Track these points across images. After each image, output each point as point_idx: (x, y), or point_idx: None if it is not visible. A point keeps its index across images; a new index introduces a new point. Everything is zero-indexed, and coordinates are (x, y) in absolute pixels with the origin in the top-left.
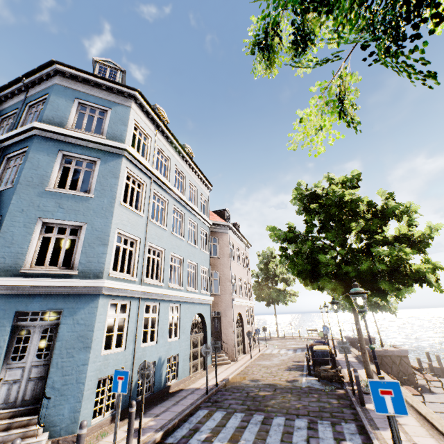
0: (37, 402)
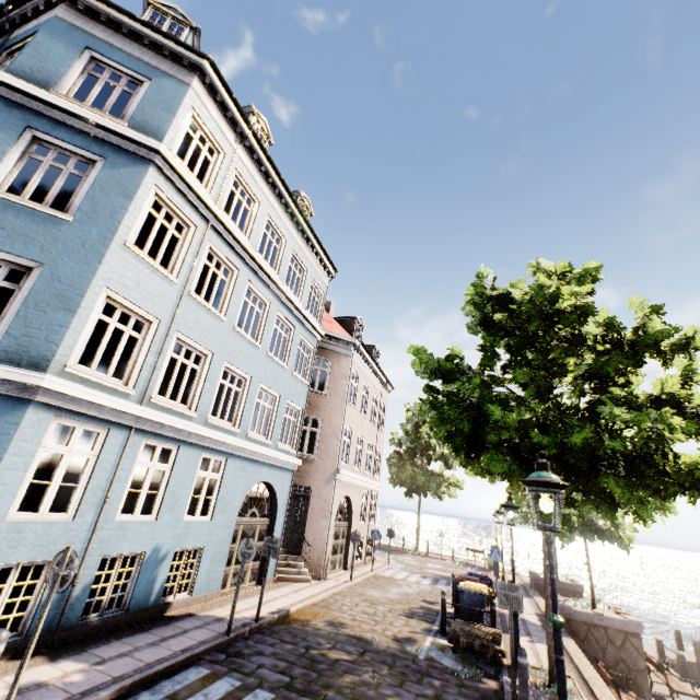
0: None
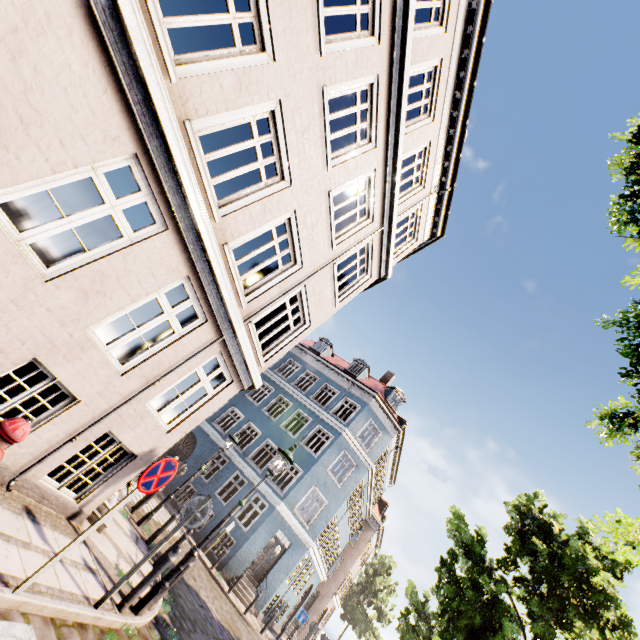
0: (256, 579)
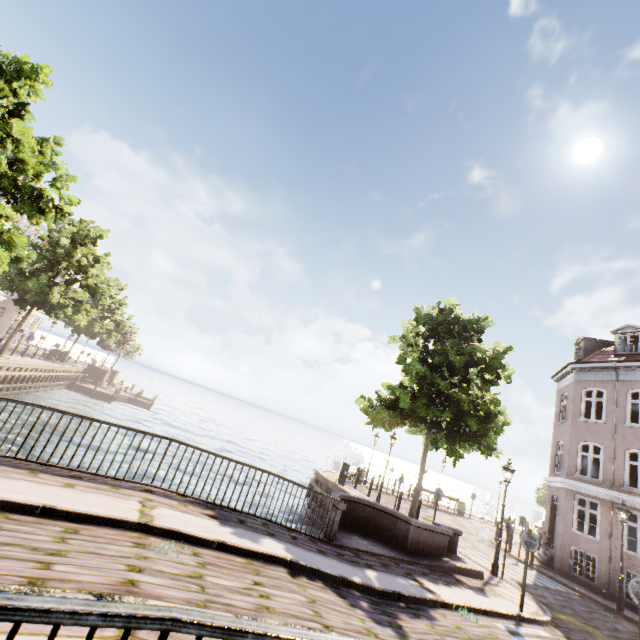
0: None
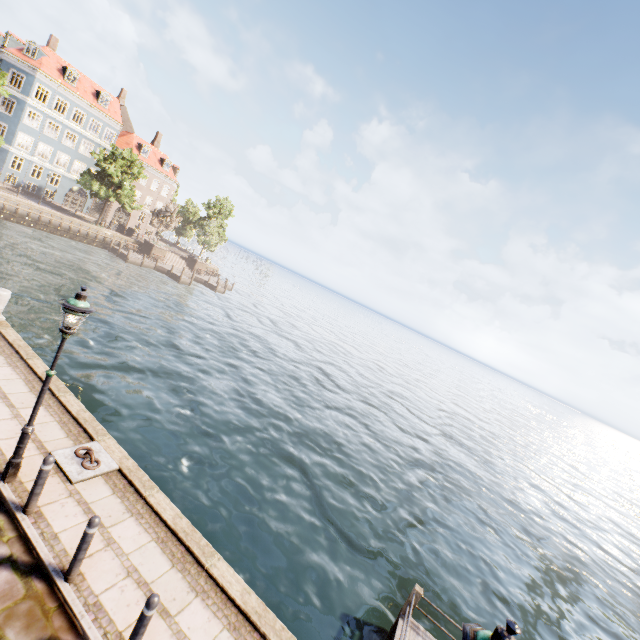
0: None
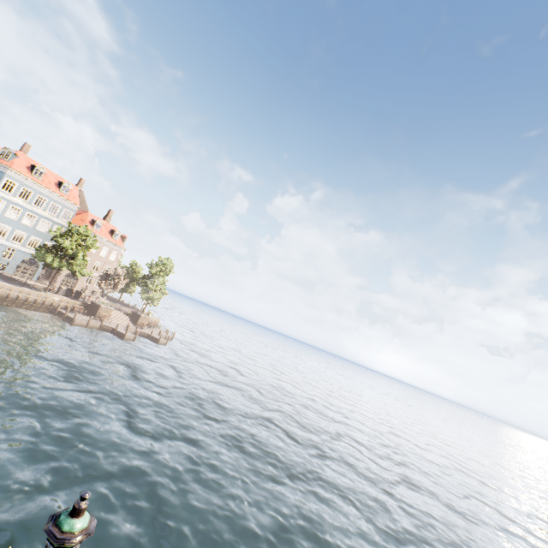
0: None
